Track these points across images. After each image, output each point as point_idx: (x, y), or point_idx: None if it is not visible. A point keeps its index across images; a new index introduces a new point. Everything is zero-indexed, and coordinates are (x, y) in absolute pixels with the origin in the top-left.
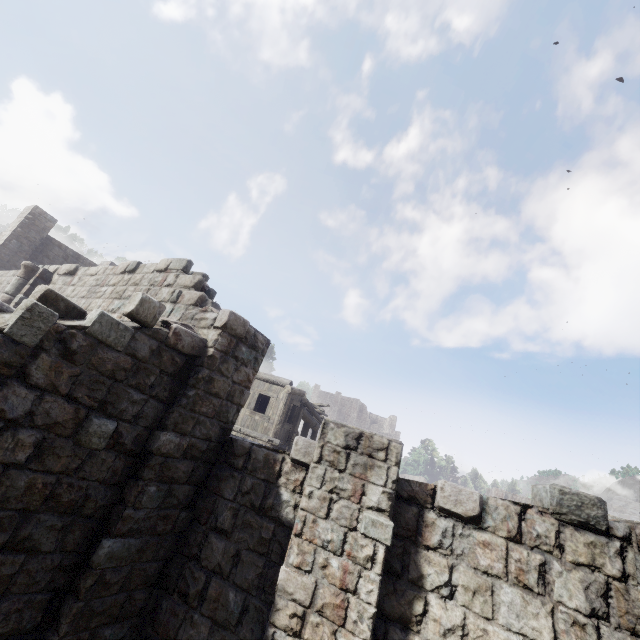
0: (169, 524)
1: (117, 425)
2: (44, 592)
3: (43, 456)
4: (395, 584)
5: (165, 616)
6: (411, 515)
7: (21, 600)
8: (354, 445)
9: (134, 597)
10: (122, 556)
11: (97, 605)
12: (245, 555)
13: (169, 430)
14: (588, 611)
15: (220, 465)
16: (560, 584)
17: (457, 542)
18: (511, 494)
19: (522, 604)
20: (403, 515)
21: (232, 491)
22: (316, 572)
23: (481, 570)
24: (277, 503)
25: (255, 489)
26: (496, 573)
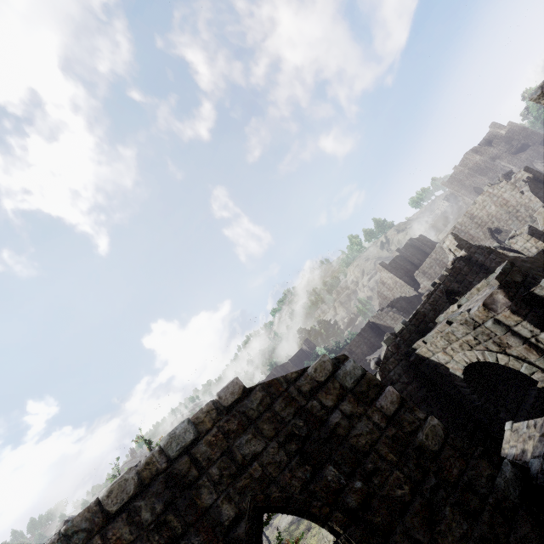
0: None
1: None
2: None
3: None
4: None
5: None
6: None
7: None
8: None
9: None
10: None
11: None
12: None
13: None
14: None
15: None
16: None
17: None
18: None
19: None
20: None
21: None
22: None
23: None
24: None
25: None
26: None
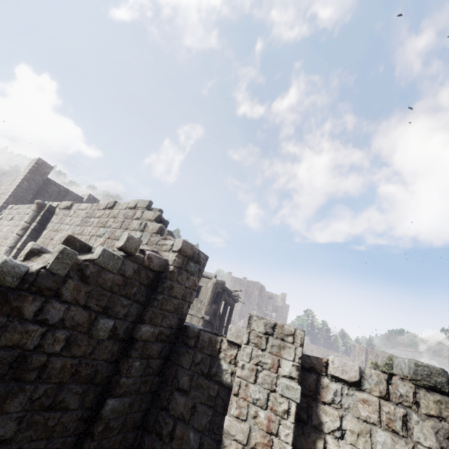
0: (148, 386)
1: (114, 322)
2: (72, 436)
3: (70, 346)
4: (303, 428)
5: (147, 448)
6: (312, 380)
7: (59, 442)
8: (271, 332)
9: (127, 436)
10: (120, 410)
11: (105, 443)
12: (199, 407)
13: (147, 323)
14: (438, 448)
15: (179, 344)
16: (418, 430)
17: (344, 399)
18: (370, 348)
19: (392, 443)
20: (306, 380)
21: (188, 362)
22: (249, 421)
23: (362, 419)
24: (219, 371)
25: (203, 361)
26: (373, 421)
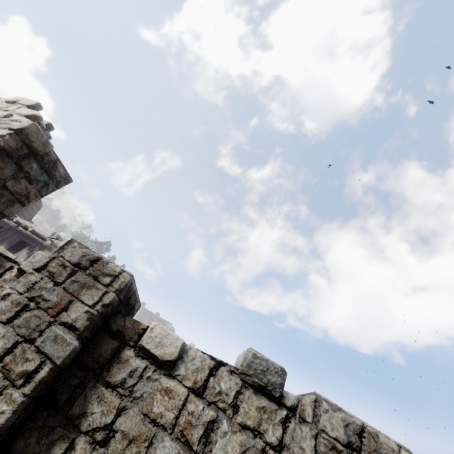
0: None
1: None
2: None
3: None
4: (47, 418)
5: None
6: (109, 348)
7: None
8: (85, 265)
9: None
10: None
11: None
12: None
13: None
14: None
15: None
16: (220, 445)
17: (141, 384)
18: None
19: None
20: (101, 346)
21: None
22: None
23: (150, 417)
24: None
25: None
26: (164, 423)
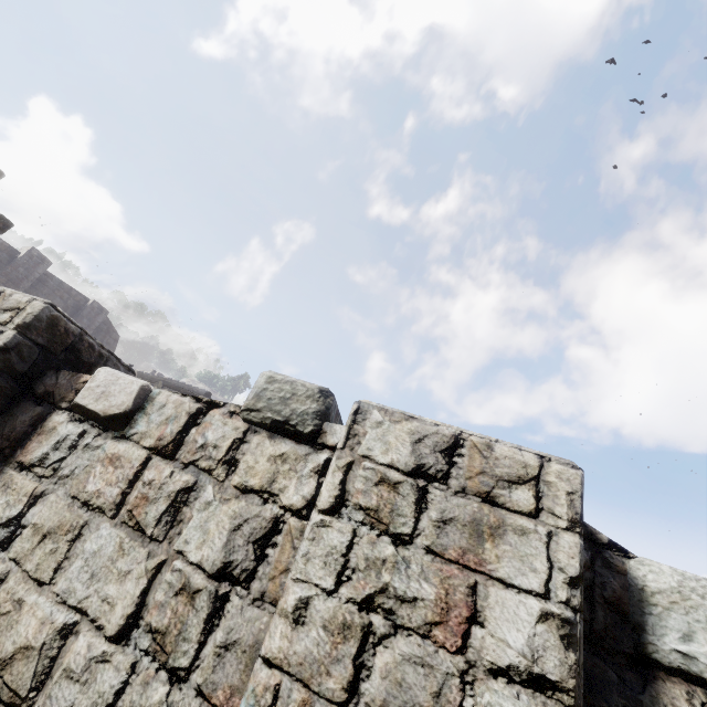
0: None
1: None
2: None
3: None
4: None
5: None
6: (28, 418)
7: None
8: None
9: None
10: None
11: None
12: None
13: None
14: (218, 567)
15: None
16: (195, 521)
17: (71, 456)
18: None
19: (112, 555)
20: (16, 418)
21: None
22: None
23: (80, 499)
24: None
25: None
26: (101, 504)
